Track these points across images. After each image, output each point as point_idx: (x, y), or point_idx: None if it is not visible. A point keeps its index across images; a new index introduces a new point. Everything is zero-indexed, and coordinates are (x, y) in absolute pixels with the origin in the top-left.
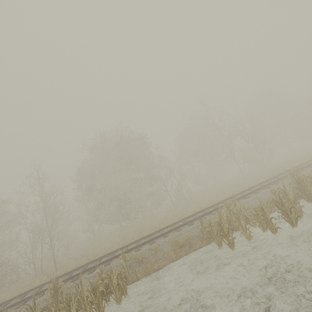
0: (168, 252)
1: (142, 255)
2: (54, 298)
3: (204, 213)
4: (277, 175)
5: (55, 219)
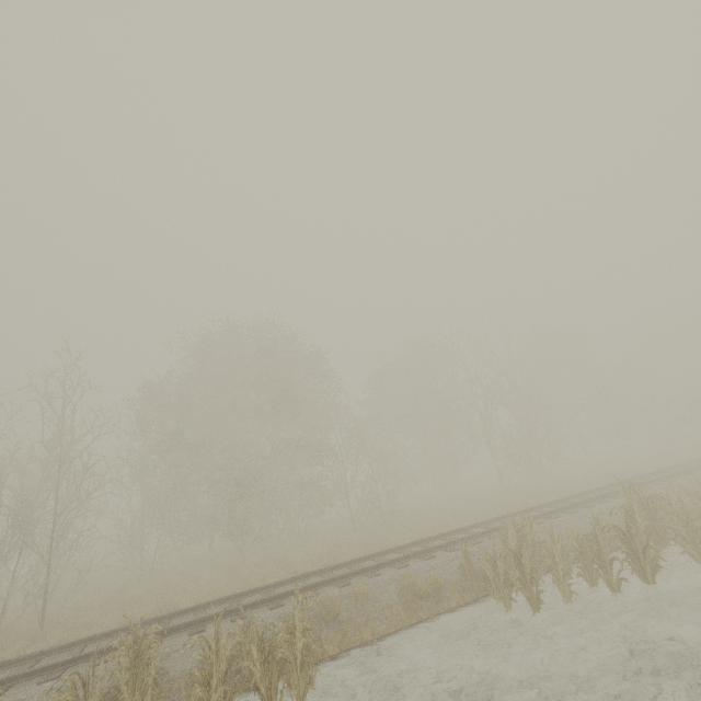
0: (392, 606)
1: (338, 604)
2: (131, 673)
3: (453, 539)
4: (583, 493)
5: (78, 494)
